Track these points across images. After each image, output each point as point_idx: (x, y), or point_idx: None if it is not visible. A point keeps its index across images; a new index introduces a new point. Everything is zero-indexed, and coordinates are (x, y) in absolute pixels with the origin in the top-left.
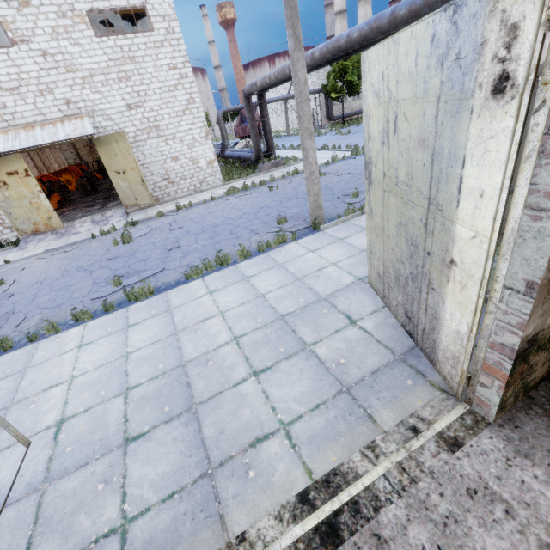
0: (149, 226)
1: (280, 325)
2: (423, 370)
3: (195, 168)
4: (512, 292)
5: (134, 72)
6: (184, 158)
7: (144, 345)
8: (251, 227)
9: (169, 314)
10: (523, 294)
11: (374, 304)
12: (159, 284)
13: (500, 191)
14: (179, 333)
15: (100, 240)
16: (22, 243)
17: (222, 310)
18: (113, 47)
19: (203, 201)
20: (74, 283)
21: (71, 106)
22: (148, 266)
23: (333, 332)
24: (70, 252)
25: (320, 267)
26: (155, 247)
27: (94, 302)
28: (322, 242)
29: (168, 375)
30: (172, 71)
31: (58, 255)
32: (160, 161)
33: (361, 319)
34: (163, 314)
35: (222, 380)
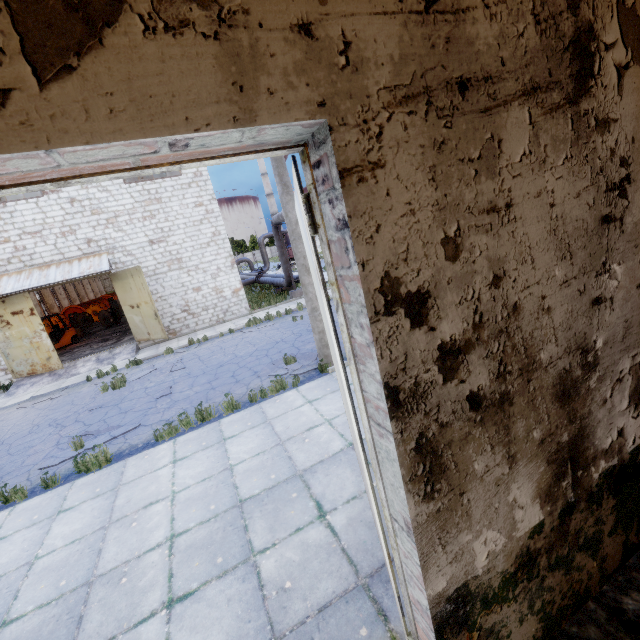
0: (151, 366)
1: (233, 516)
2: (387, 609)
3: (219, 297)
4: (399, 526)
5: (159, 211)
6: (207, 288)
7: (62, 544)
8: (256, 367)
9: (114, 493)
10: (406, 532)
11: (356, 485)
12: (125, 446)
13: (347, 391)
14: (110, 526)
15: (94, 383)
16: (13, 387)
17: (175, 490)
18: (141, 191)
19: (219, 334)
20: (36, 443)
21: (92, 244)
22: (125, 421)
23: (293, 531)
24: (55, 399)
25: (311, 426)
26: (145, 393)
27: (42, 472)
28: (325, 390)
29: (64, 601)
30: (198, 208)
31: (41, 403)
32: (180, 293)
33: (333, 510)
34: (107, 493)
35: (124, 613)
